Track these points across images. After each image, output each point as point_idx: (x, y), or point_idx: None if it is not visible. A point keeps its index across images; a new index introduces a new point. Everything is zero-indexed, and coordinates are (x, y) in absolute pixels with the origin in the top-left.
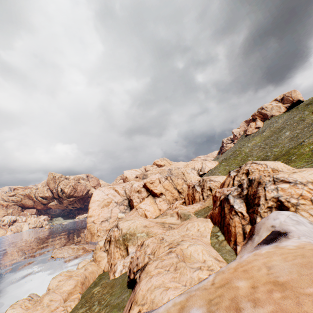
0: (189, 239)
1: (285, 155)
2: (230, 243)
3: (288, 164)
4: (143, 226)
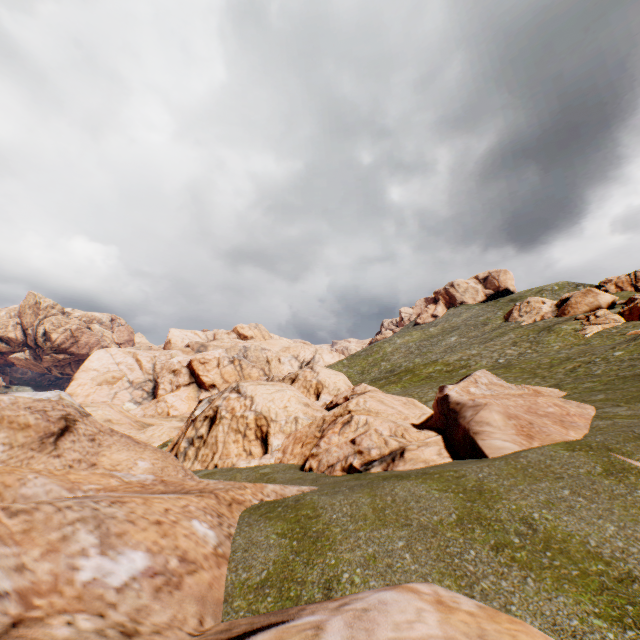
0: None
1: (407, 371)
2: None
3: (389, 385)
4: (104, 419)
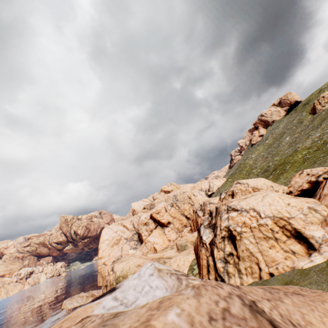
0: None
1: (281, 164)
2: (200, 277)
3: (281, 175)
4: (136, 266)
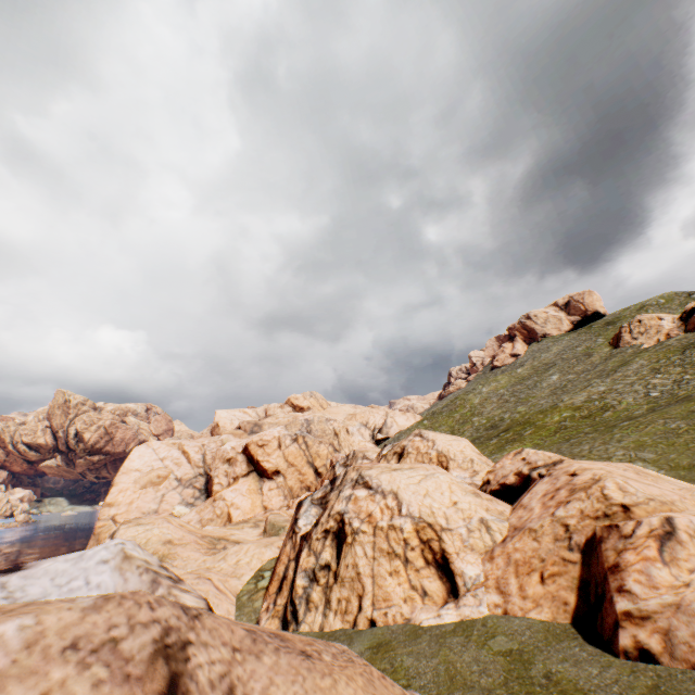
0: (190, 577)
1: (521, 424)
2: (265, 595)
3: (511, 444)
4: (162, 541)
